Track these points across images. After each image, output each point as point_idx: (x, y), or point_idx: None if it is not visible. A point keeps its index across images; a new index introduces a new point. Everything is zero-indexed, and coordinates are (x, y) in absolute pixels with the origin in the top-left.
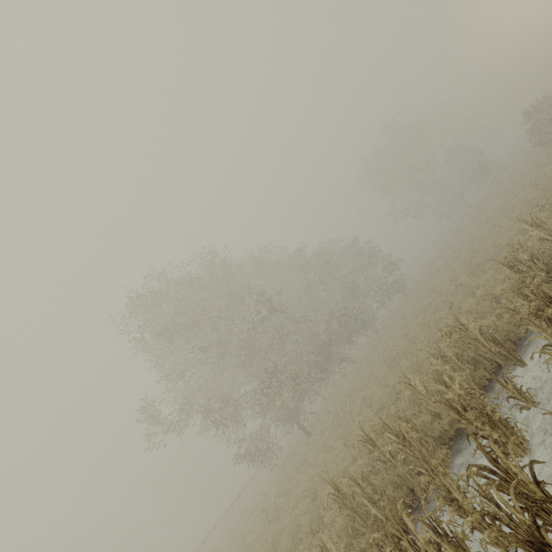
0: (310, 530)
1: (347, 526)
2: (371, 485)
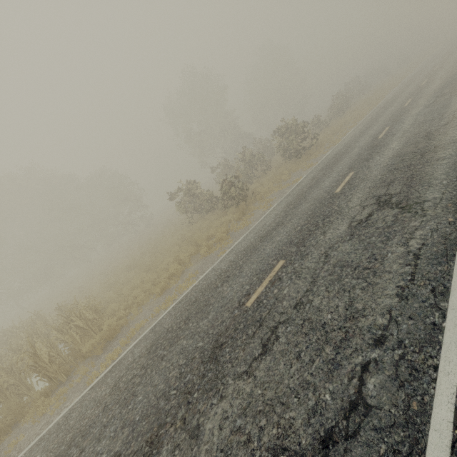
0: None
1: None
2: None
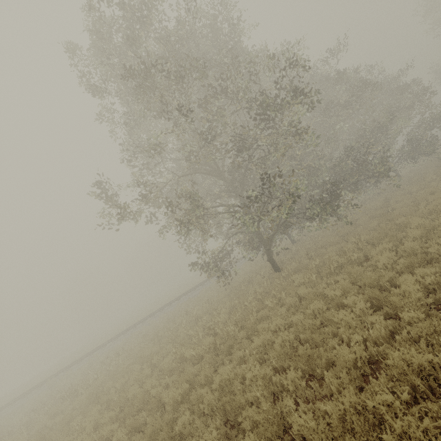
0: None
1: None
2: None
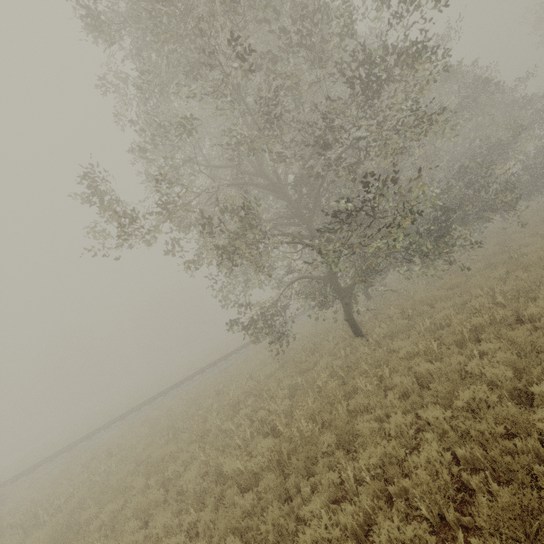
0: None
1: None
2: None
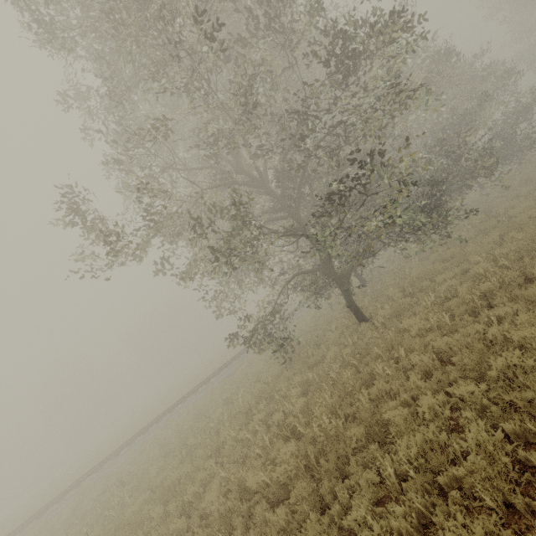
0: None
1: None
2: None
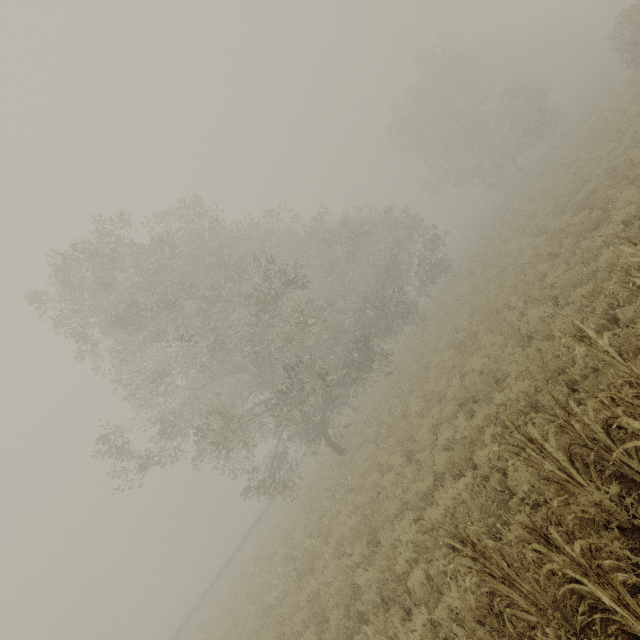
0: (380, 599)
1: (477, 605)
2: (568, 534)
